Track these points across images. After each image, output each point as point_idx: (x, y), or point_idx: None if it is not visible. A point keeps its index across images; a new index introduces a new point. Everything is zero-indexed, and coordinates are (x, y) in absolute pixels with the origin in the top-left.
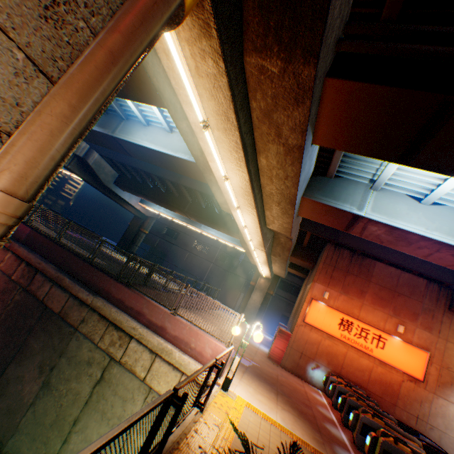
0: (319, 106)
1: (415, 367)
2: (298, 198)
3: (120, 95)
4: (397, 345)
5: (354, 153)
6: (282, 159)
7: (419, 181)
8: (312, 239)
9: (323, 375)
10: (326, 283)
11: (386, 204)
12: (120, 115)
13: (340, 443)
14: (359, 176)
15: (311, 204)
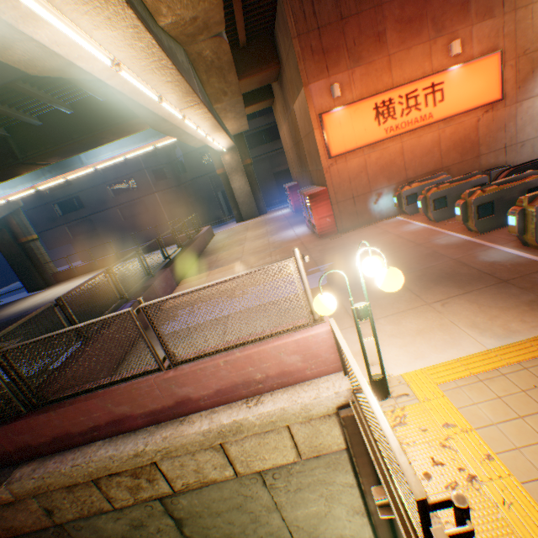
0: None
1: (488, 89)
2: None
3: None
4: (459, 78)
5: None
6: None
7: None
8: (248, 14)
9: (391, 198)
10: (324, 71)
11: None
12: None
13: (532, 268)
14: None
15: None
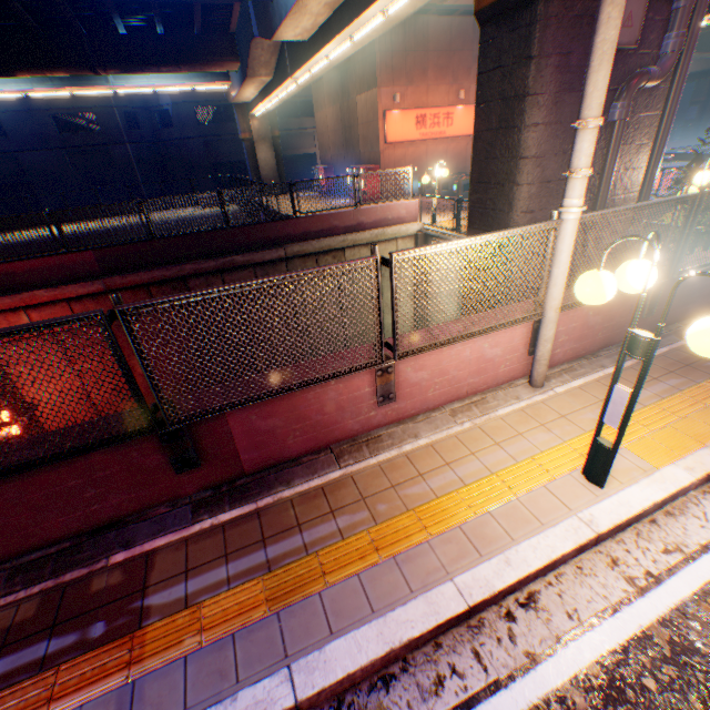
0: None
1: None
2: None
3: None
4: (461, 115)
5: None
6: None
7: None
8: None
9: (417, 184)
10: (391, 83)
11: None
12: None
13: None
14: None
15: None
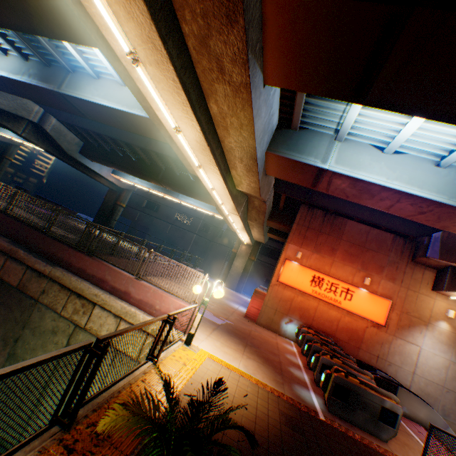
0: (264, 33)
1: (378, 314)
2: (260, 152)
3: (50, 34)
4: (363, 296)
5: (308, 93)
6: (232, 103)
7: (382, 128)
8: (288, 202)
9: (296, 328)
10: (300, 243)
11: (350, 156)
12: (64, 67)
13: (300, 382)
14: (324, 127)
15: (276, 160)
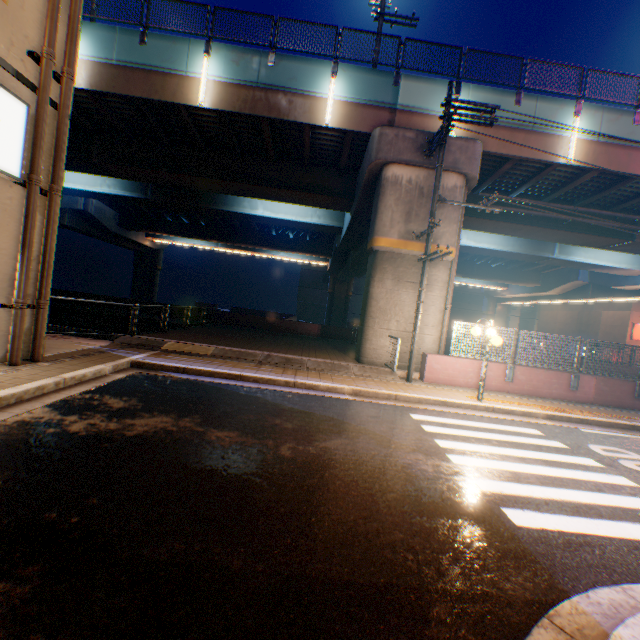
0: None
1: None
2: None
3: None
4: None
5: None
6: None
7: None
8: None
9: None
10: (638, 310)
11: None
12: None
13: None
14: None
15: None
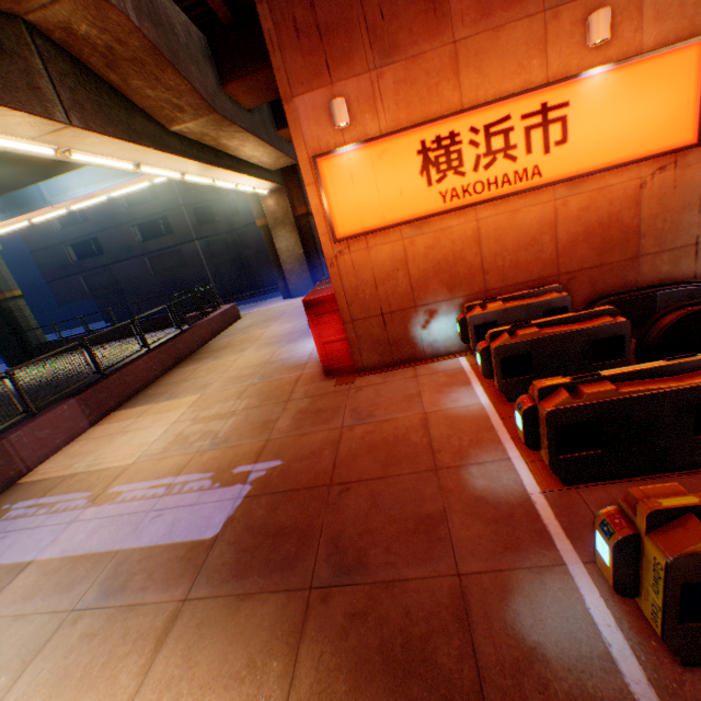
0: None
1: (670, 120)
2: None
3: None
4: (604, 95)
5: None
6: None
7: None
8: None
9: (455, 321)
10: (322, 72)
11: None
12: None
13: None
14: None
15: None
